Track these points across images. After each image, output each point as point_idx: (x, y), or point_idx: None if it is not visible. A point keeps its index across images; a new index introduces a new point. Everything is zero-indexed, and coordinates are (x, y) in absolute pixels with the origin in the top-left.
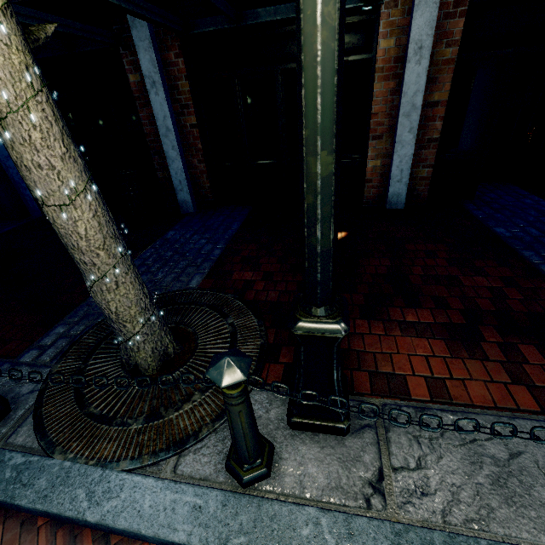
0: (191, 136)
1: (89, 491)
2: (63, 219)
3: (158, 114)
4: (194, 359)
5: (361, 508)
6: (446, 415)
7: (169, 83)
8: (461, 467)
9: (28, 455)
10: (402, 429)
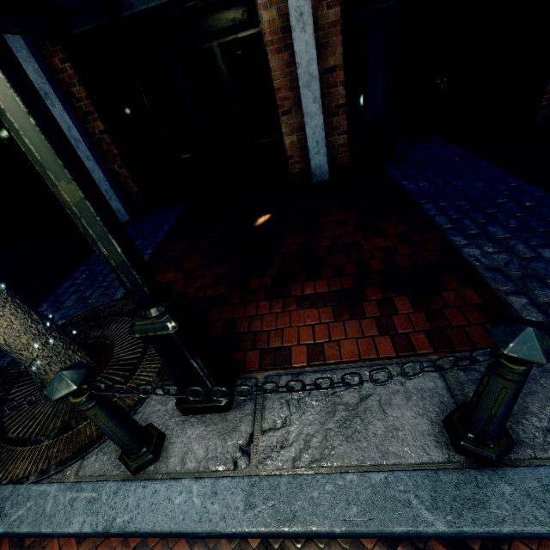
0: (103, 143)
1: (0, 507)
2: None
3: (62, 126)
4: (108, 369)
5: (229, 471)
6: (317, 375)
7: (64, 92)
8: (318, 418)
9: None
10: (277, 396)
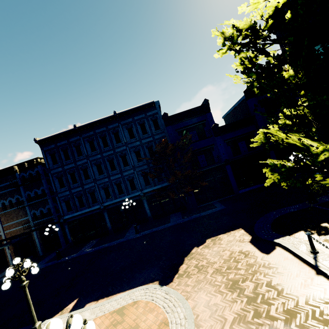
0: None
1: None
2: None
3: None
4: None
5: None
6: None
7: None
8: None
9: None
10: None
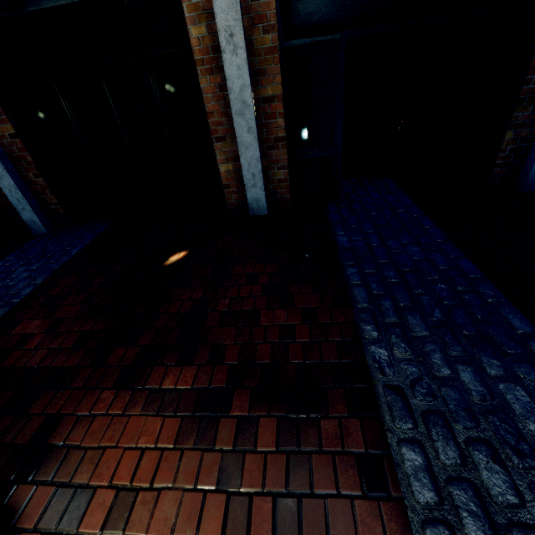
0: (15, 148)
1: None
2: None
3: None
4: None
5: None
6: None
7: None
8: None
9: None
10: None
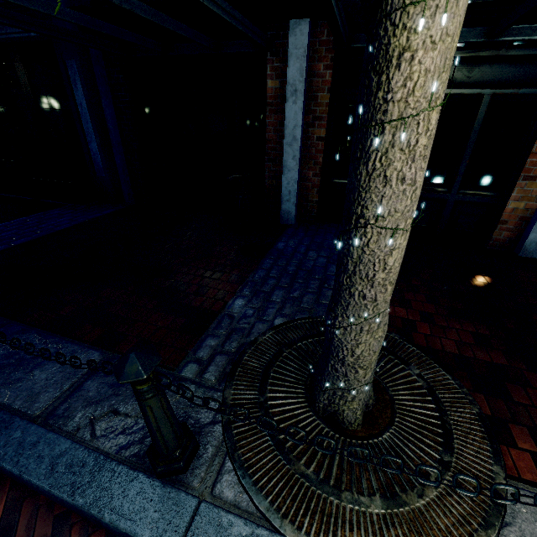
0: (314, 148)
1: None
2: (381, 244)
3: (289, 122)
4: (400, 419)
5: None
6: None
7: (309, 94)
8: None
9: (251, 523)
10: None
